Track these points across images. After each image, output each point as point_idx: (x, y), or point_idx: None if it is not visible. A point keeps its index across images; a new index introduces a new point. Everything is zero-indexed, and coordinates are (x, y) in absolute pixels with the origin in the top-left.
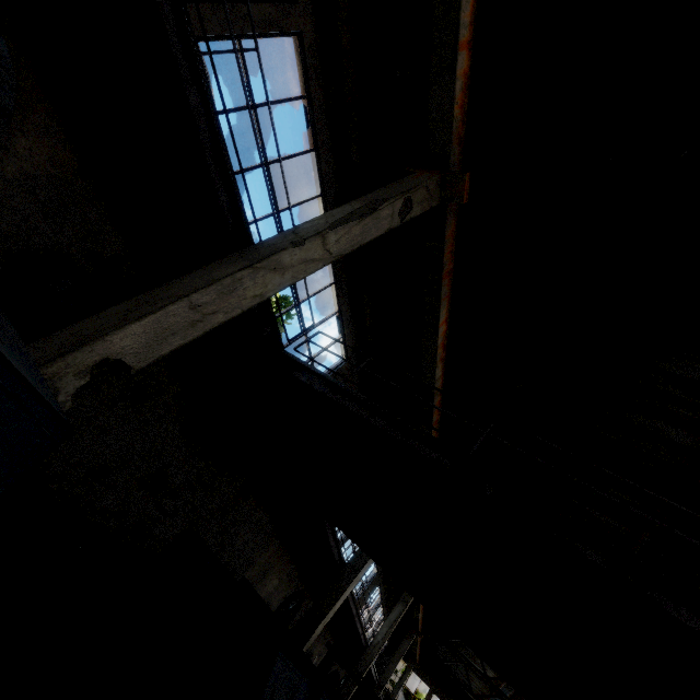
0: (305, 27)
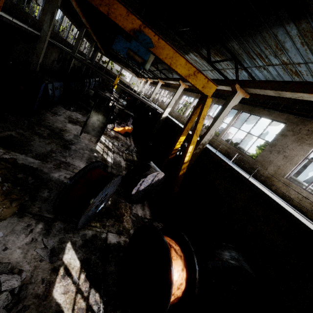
0: None
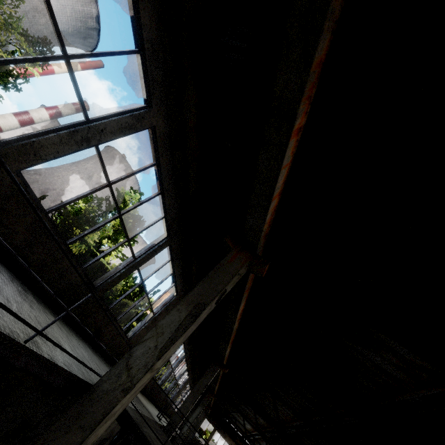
0: (158, 122)
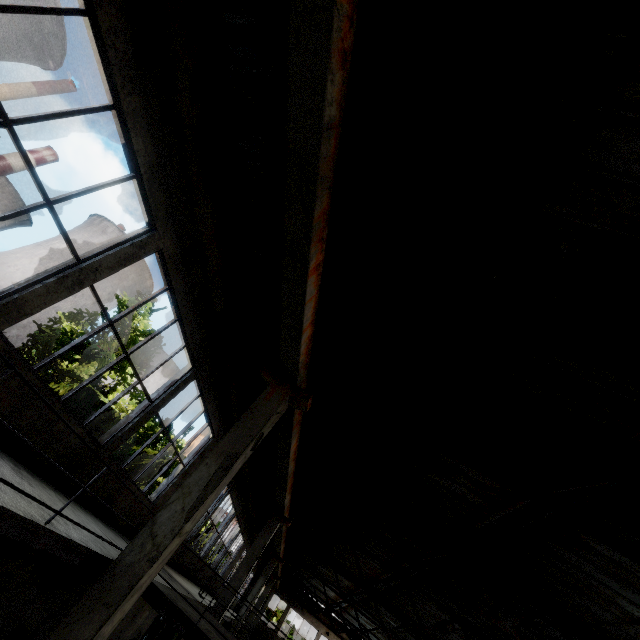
0: (165, 244)
